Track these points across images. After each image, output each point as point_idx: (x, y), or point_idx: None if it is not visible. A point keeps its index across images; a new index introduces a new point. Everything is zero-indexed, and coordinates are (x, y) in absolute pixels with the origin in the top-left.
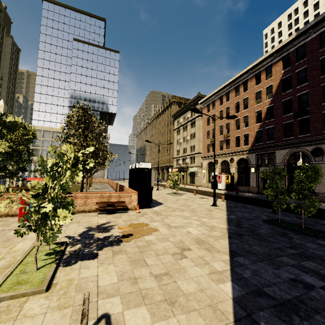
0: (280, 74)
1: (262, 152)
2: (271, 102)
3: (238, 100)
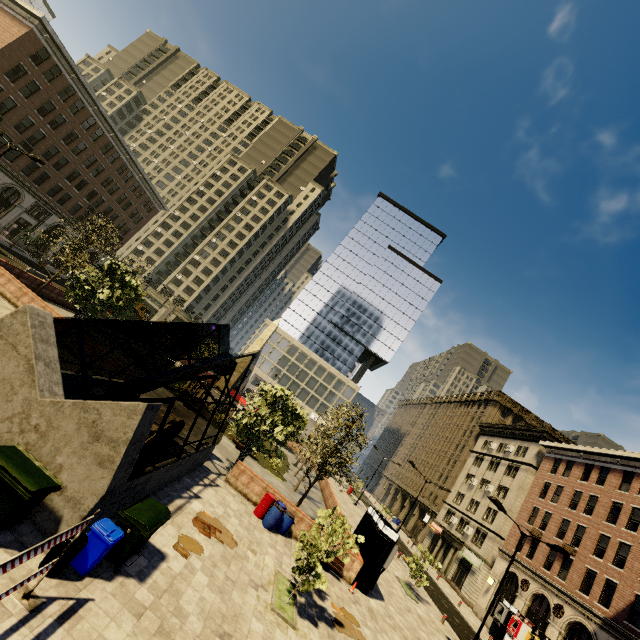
0: None
1: None
2: None
3: (622, 500)
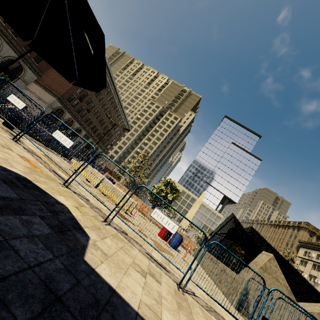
0: None
1: None
2: None
3: None
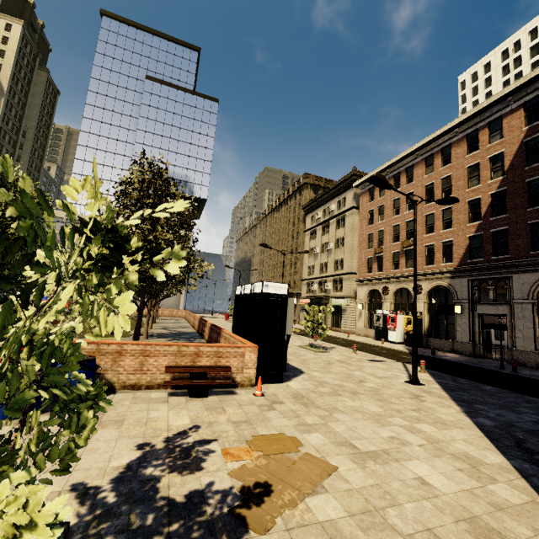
0: (519, 133)
1: (483, 275)
2: (501, 184)
3: (432, 180)
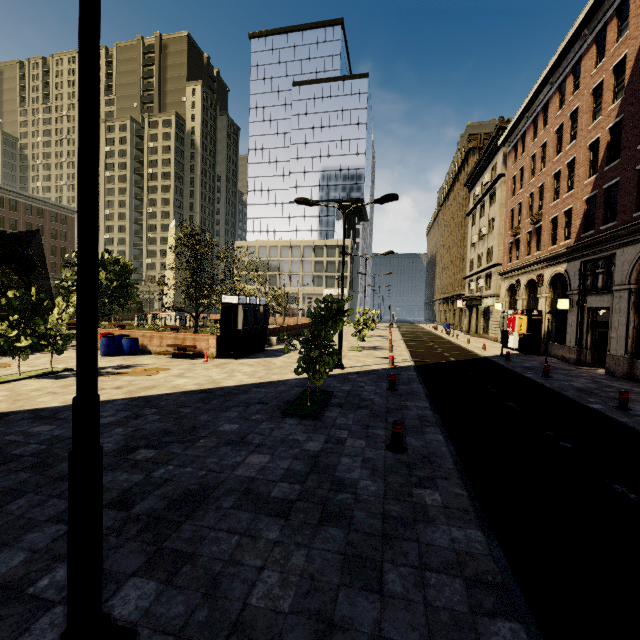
0: None
1: (592, 255)
2: (619, 111)
3: (562, 119)
